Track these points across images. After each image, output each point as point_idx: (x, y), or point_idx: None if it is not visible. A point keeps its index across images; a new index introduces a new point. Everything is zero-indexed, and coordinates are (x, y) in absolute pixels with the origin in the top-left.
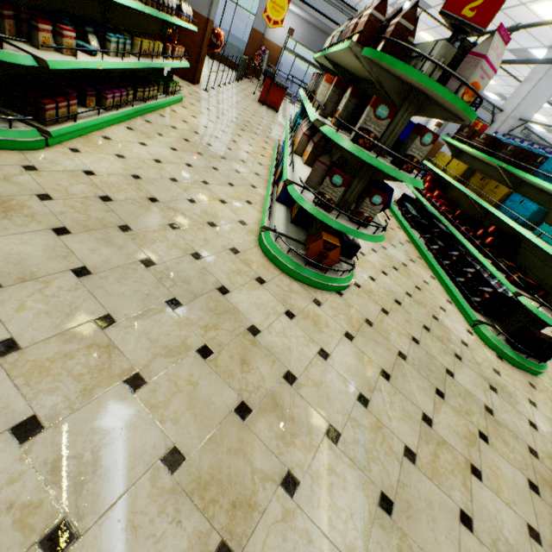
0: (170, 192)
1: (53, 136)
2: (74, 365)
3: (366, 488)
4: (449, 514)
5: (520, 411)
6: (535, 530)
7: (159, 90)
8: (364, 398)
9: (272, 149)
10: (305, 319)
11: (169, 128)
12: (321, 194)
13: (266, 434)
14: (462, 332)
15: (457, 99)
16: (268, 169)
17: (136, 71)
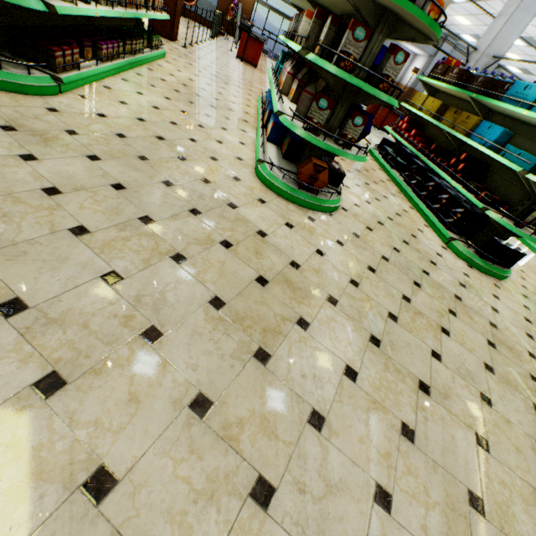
0: (173, 133)
1: (65, 83)
2: (132, 245)
3: (360, 332)
4: (423, 351)
5: (484, 301)
6: (490, 366)
7: (144, 45)
8: (355, 282)
9: (256, 101)
10: (302, 229)
11: (159, 81)
12: (309, 119)
13: (282, 296)
14: (437, 247)
15: (424, 15)
16: (255, 117)
17: (120, 25)
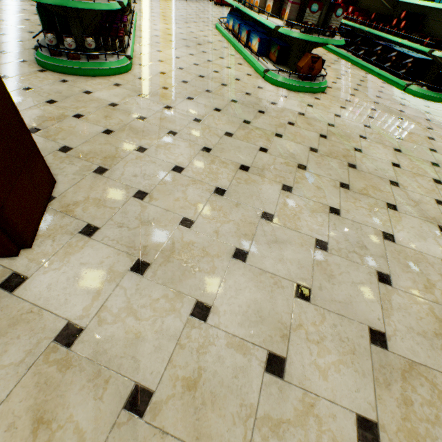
0: (202, 71)
1: (132, 58)
2: (254, 135)
3: (387, 148)
4: (425, 150)
5: None
6: None
7: None
8: (367, 126)
9: (215, 29)
10: (318, 106)
11: (156, 38)
12: (305, 24)
13: (337, 141)
14: (399, 95)
15: None
16: (227, 43)
17: None
